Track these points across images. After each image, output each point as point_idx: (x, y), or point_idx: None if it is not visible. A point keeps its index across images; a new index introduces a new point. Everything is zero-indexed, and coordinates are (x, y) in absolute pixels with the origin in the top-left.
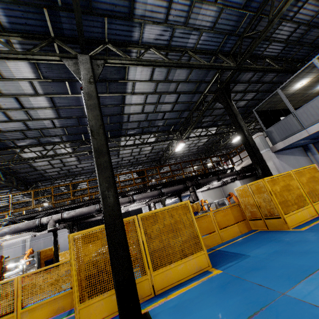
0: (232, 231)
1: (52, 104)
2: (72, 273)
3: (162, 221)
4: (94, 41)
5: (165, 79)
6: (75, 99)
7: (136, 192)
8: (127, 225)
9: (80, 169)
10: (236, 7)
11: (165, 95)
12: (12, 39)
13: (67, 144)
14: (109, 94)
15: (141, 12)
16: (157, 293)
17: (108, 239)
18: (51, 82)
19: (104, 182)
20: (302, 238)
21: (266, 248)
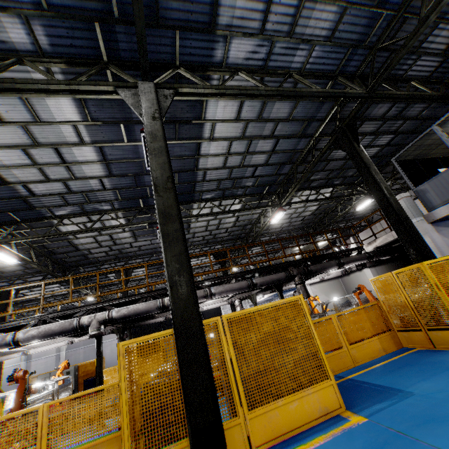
0: (370, 348)
1: (101, 157)
2: (121, 406)
3: (260, 326)
4: (161, 65)
5: (258, 117)
6: (132, 149)
7: (215, 282)
8: (206, 331)
9: (136, 249)
10: (366, 4)
11: (257, 142)
12: (53, 66)
13: (120, 213)
14: (178, 141)
15: (226, 20)
16: None
17: (179, 353)
18: (101, 126)
19: (174, 261)
20: None
21: (442, 382)
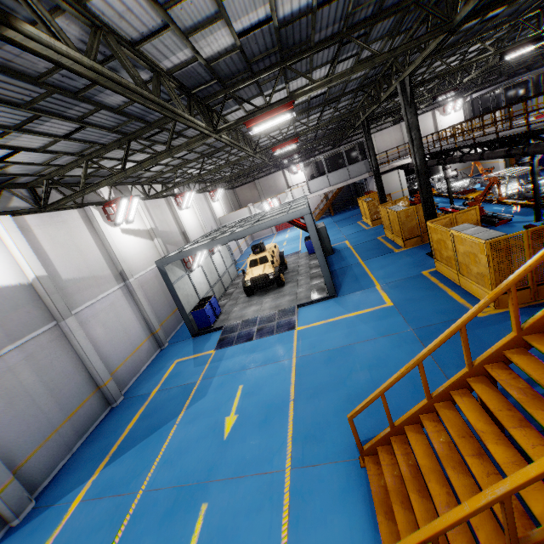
0: None
1: None
2: None
3: None
4: None
5: None
6: None
7: None
8: None
9: None
10: None
11: None
12: None
13: None
14: None
15: None
16: None
17: None
18: None
19: None
20: None
21: None
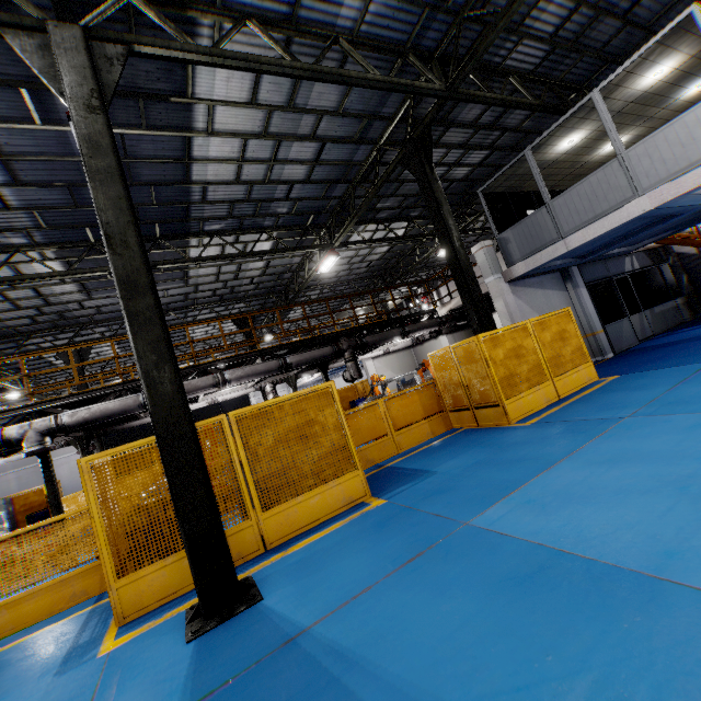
0: (418, 432)
1: None
2: (96, 530)
3: (279, 422)
4: None
5: (289, 104)
6: (56, 137)
7: (232, 363)
8: (207, 433)
9: (93, 311)
10: None
11: (290, 144)
12: None
13: (48, 251)
14: (148, 131)
15: None
16: (271, 547)
17: (165, 463)
18: None
19: (149, 351)
20: (523, 438)
21: (465, 459)
